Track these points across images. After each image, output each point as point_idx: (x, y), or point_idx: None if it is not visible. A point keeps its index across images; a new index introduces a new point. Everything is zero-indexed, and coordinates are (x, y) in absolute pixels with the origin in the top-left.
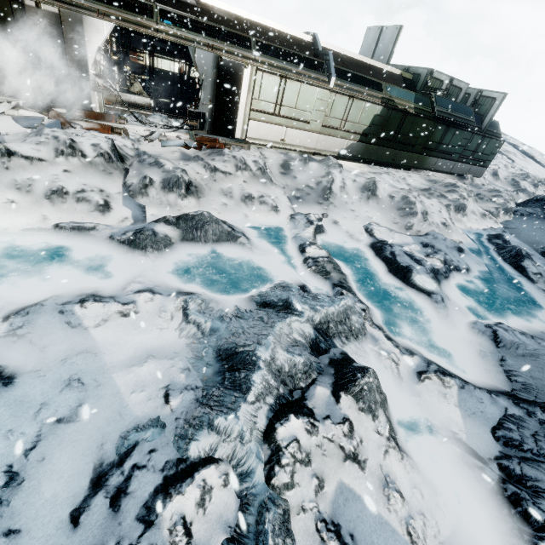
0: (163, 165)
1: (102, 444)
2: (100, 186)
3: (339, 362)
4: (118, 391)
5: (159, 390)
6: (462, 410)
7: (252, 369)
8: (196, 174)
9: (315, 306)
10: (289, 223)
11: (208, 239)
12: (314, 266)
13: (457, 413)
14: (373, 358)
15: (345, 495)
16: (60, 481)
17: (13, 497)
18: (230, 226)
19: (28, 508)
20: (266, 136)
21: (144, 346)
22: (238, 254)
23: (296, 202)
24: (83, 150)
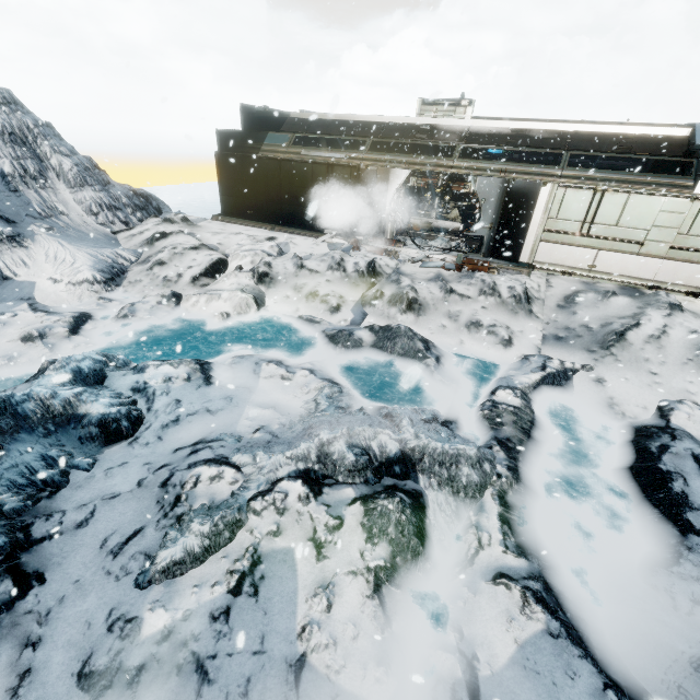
0: (400, 283)
1: (213, 432)
2: (343, 293)
3: (396, 489)
4: (242, 414)
5: (258, 425)
6: (520, 654)
7: (308, 439)
8: (428, 293)
9: (420, 433)
10: (516, 363)
11: (394, 351)
12: (487, 411)
13: (508, 649)
14: (463, 526)
15: (287, 558)
16: (188, 435)
17: (171, 427)
18: (430, 346)
19: (171, 435)
20: (563, 261)
21: (277, 400)
22: (417, 373)
23: (553, 342)
24: (346, 266)
